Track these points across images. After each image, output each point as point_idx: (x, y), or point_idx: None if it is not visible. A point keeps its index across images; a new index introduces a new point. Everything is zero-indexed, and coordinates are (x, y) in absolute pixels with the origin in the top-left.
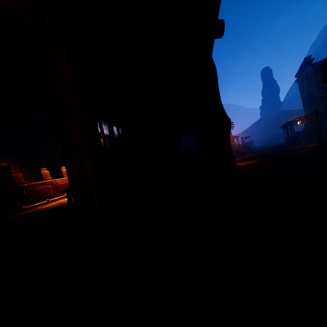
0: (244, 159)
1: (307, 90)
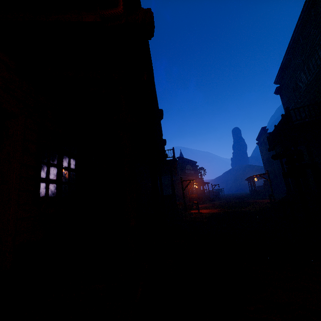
0: (209, 206)
1: (265, 152)
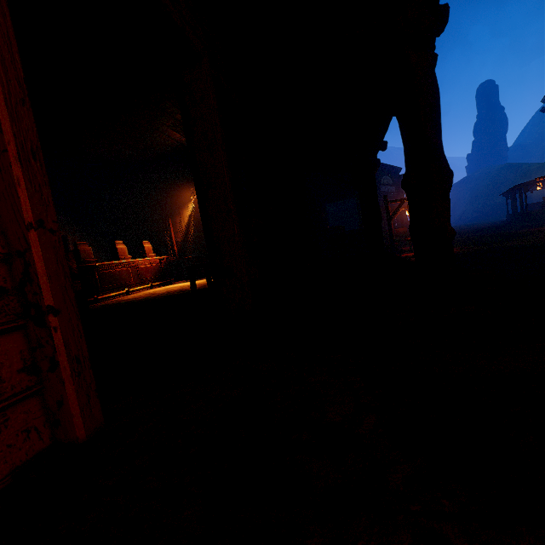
0: None
1: None
